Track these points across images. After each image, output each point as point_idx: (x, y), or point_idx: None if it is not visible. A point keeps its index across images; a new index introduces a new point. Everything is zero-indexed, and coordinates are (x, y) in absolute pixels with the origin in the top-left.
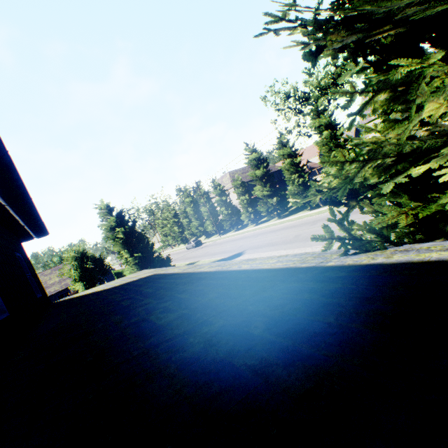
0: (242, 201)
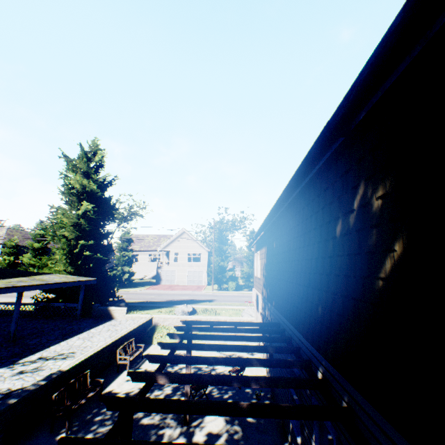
0: (5, 260)
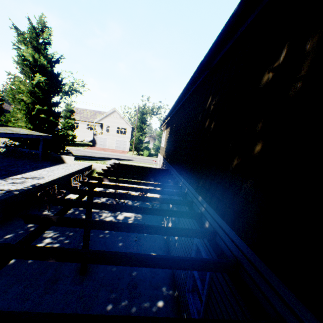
0: None
